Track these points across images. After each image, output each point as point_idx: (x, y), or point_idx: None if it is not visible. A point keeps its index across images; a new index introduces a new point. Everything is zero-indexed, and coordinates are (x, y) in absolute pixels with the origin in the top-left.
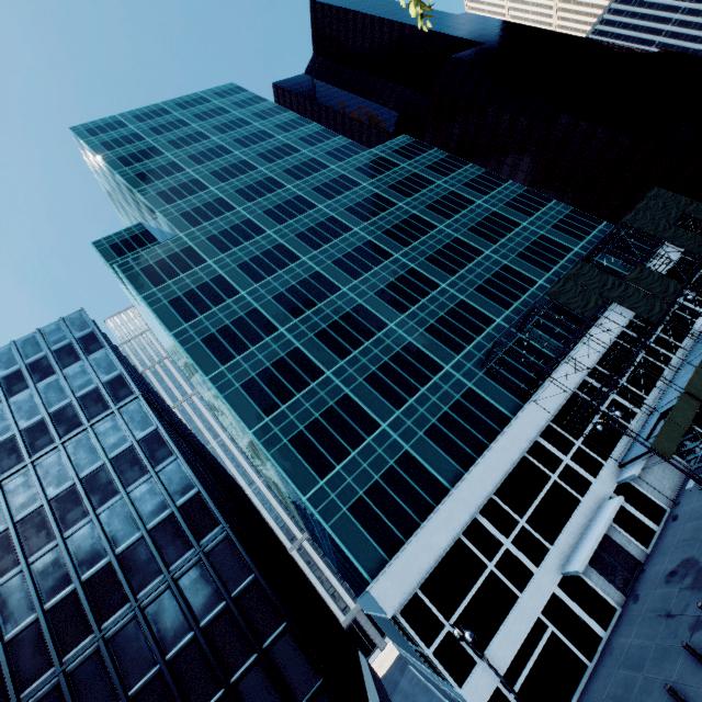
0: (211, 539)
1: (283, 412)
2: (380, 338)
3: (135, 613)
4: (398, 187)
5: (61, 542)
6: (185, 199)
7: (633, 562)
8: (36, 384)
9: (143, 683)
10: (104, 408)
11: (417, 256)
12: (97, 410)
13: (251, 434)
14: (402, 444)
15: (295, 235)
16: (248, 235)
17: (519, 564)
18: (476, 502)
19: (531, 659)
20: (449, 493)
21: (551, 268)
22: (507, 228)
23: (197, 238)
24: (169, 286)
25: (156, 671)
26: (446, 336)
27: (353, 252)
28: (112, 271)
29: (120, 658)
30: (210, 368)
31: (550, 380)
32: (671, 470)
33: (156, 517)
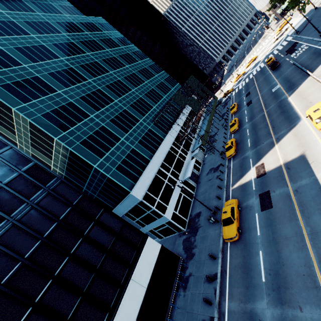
0: (53, 183)
1: (73, 131)
2: (112, 105)
3: (12, 223)
4: (104, 41)
5: None
6: None
7: (197, 176)
8: None
9: (33, 250)
10: None
11: (120, 75)
12: None
13: (57, 139)
14: (131, 146)
15: (52, 43)
16: (16, 31)
17: (173, 180)
18: (159, 163)
19: (180, 203)
20: (151, 161)
21: (166, 93)
22: (151, 75)
23: None
24: None
25: (39, 243)
26: (138, 109)
27: (90, 64)
28: None
29: (10, 245)
30: (14, 103)
31: (172, 128)
32: (201, 154)
33: (7, 177)
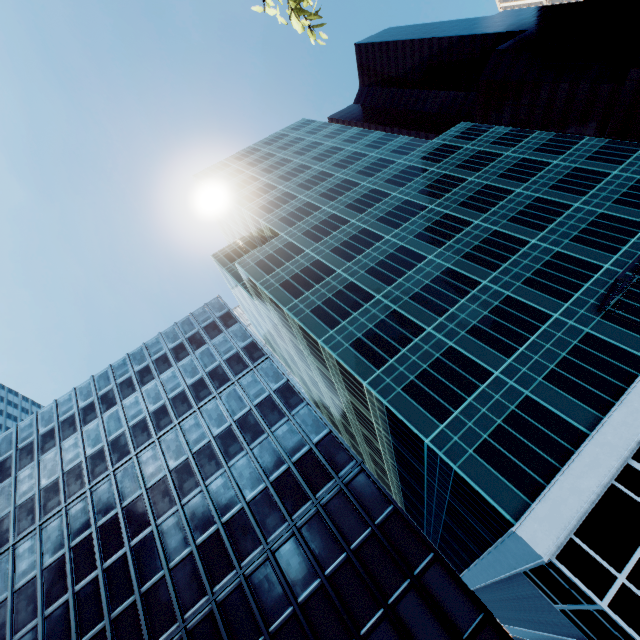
0: (348, 471)
1: (392, 365)
2: (474, 295)
3: (293, 531)
4: (465, 165)
5: (227, 469)
6: (281, 208)
7: None
8: (194, 352)
9: (308, 593)
10: (244, 367)
11: (498, 219)
12: (239, 369)
13: (366, 385)
14: (520, 390)
15: (376, 220)
16: (335, 226)
17: None
18: (626, 447)
19: None
20: (588, 436)
21: None
22: (594, 180)
23: (295, 235)
24: (278, 273)
25: (318, 584)
26: (548, 286)
27: (432, 226)
28: (227, 274)
29: (286, 569)
30: (320, 332)
31: None
32: None
33: (297, 452)
